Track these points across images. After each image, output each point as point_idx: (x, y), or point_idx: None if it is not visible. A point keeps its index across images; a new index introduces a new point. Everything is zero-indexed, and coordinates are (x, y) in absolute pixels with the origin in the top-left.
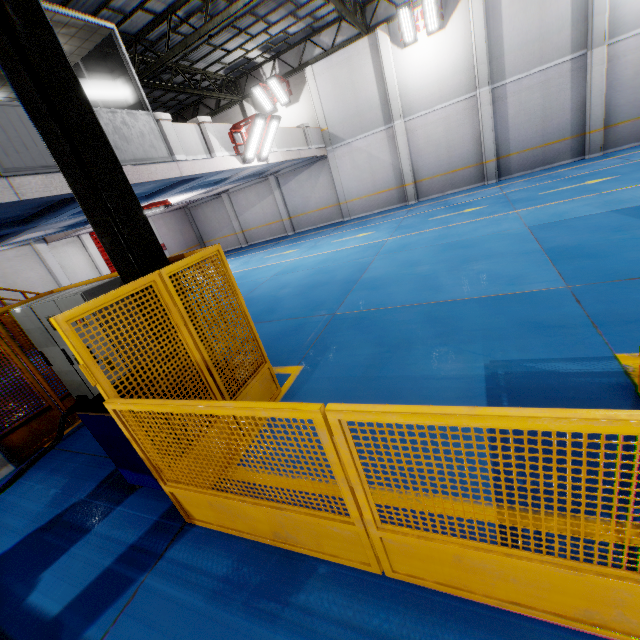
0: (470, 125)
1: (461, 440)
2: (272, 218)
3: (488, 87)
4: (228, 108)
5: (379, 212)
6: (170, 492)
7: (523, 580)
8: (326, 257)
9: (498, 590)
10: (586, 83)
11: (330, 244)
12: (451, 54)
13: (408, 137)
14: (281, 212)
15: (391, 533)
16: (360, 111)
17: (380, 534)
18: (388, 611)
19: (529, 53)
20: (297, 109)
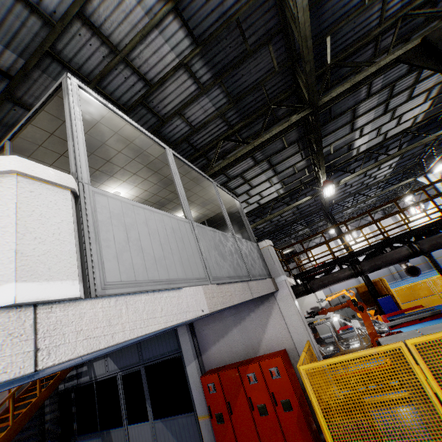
0: None
1: (440, 277)
2: None
3: None
4: None
5: None
6: (402, 306)
7: None
8: None
9: None
10: None
11: None
12: (364, 242)
13: None
14: None
15: (440, 293)
16: None
17: (439, 294)
18: None
19: None
20: None
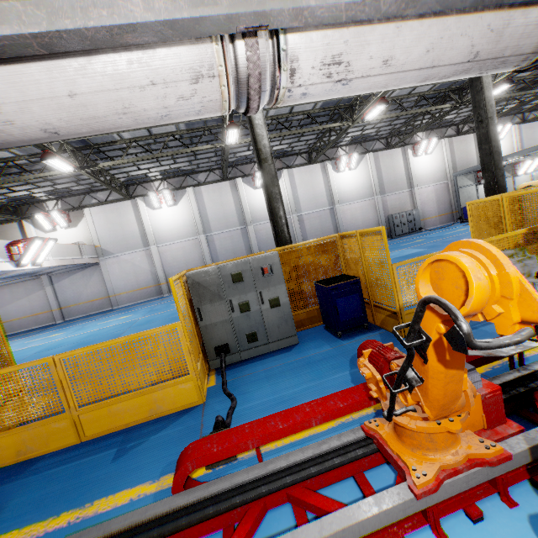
0: (197, 252)
1: (101, 354)
2: (41, 309)
3: (204, 235)
4: (6, 223)
5: (142, 302)
6: None
7: (131, 408)
8: (90, 334)
9: (126, 419)
10: (249, 239)
11: (96, 325)
12: (182, 217)
13: (160, 255)
14: (51, 304)
15: (82, 410)
16: (126, 238)
17: (78, 413)
18: (80, 449)
19: (221, 223)
20: (75, 231)
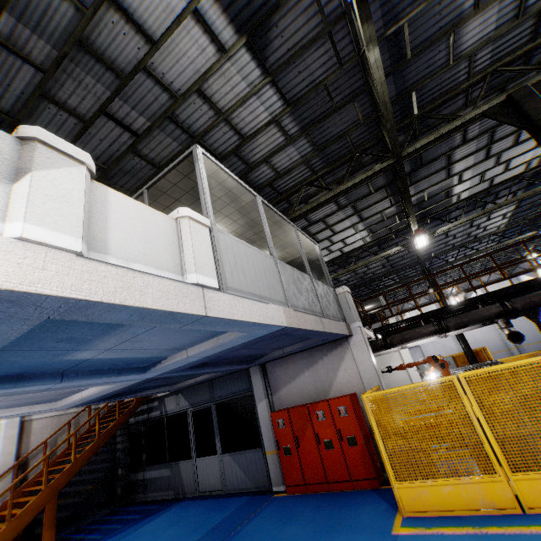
0: (494, 333)
1: None
2: None
3: None
4: None
5: None
6: None
7: None
8: None
9: None
10: None
11: None
12: None
13: None
14: None
15: None
16: None
17: None
18: None
19: None
20: None
